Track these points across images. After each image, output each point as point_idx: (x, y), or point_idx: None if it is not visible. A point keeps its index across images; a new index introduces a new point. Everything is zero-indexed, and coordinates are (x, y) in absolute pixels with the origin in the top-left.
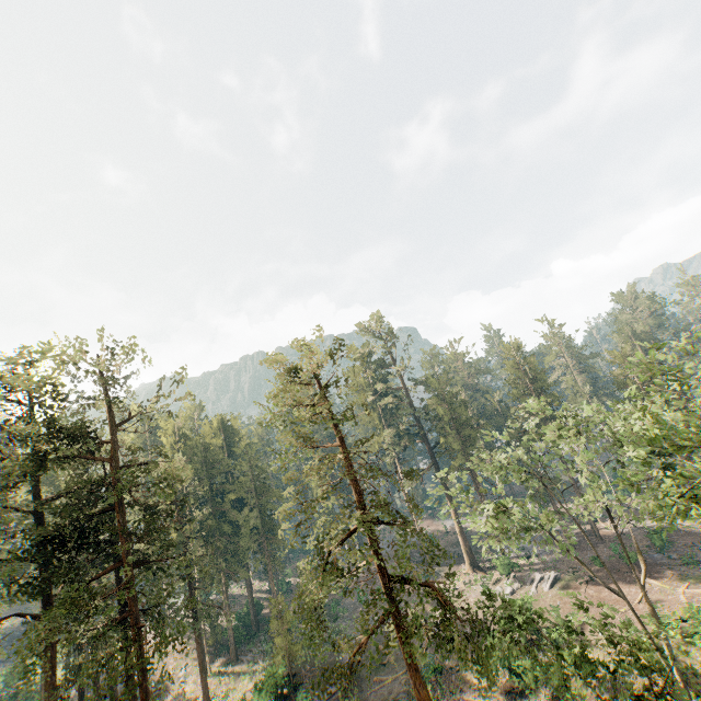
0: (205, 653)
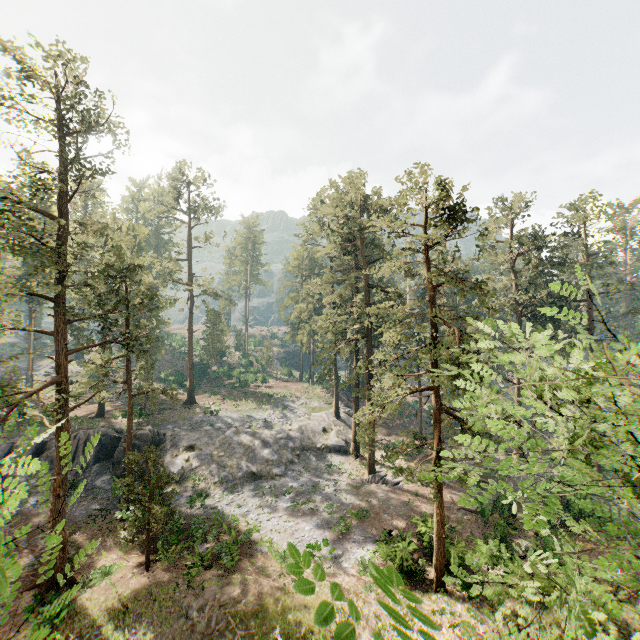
0: None
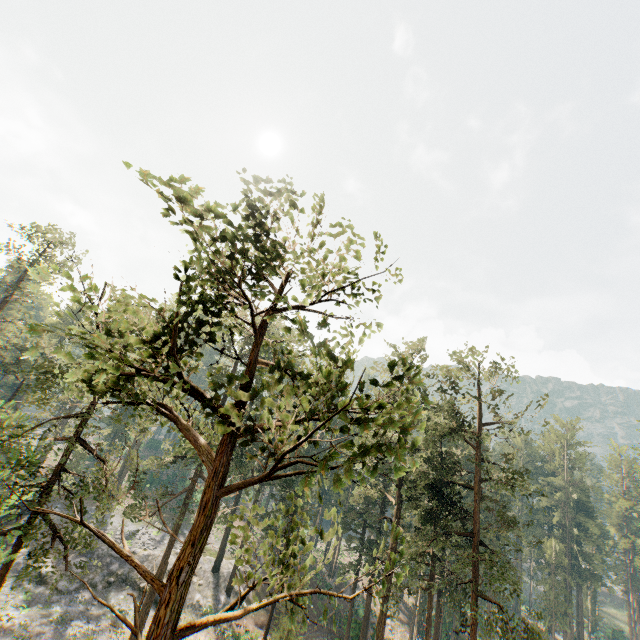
0: (414, 623)
